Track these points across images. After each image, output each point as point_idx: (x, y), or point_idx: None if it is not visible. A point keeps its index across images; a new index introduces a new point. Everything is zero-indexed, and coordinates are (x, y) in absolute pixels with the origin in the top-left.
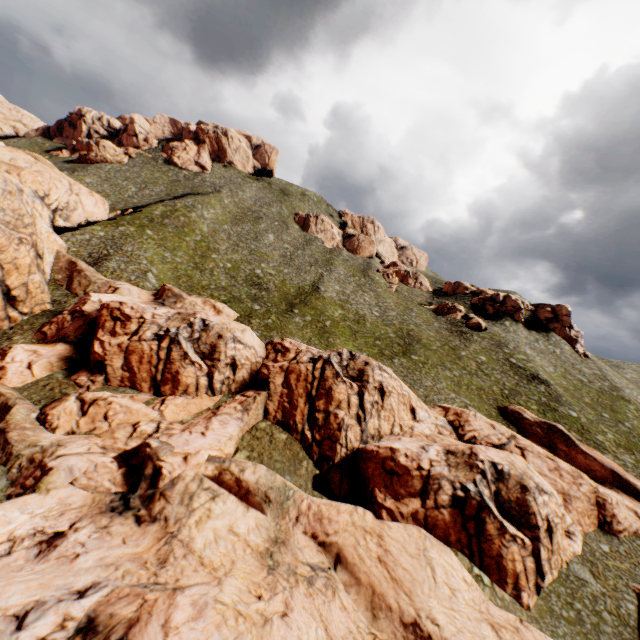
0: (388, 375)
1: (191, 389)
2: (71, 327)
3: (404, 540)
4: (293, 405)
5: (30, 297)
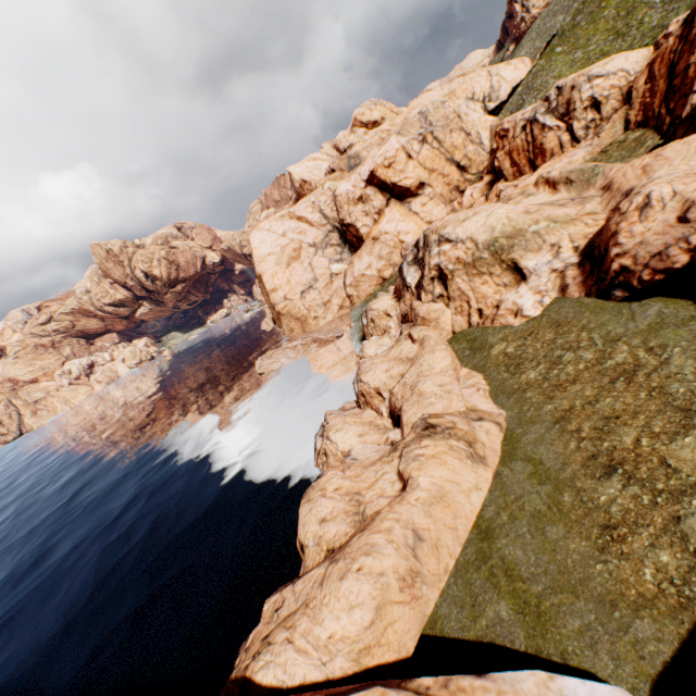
0: None
1: (554, 151)
2: (488, 164)
3: (695, 136)
4: (652, 95)
5: (472, 163)
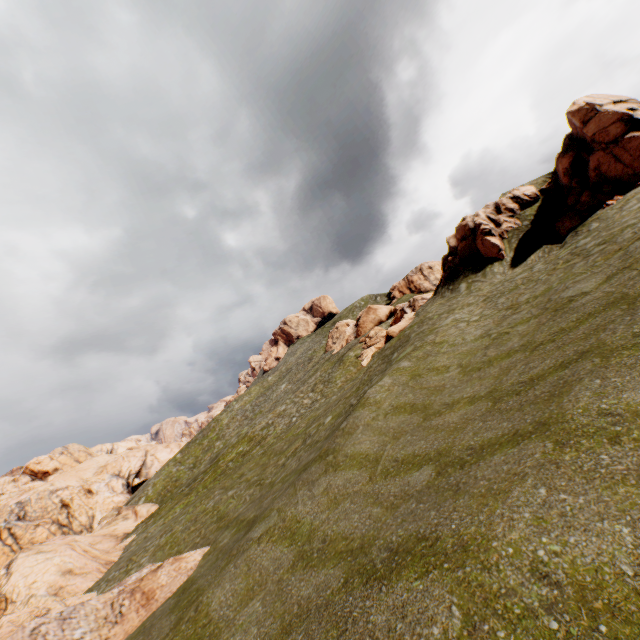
0: (6, 571)
1: None
2: None
3: None
4: None
5: None
